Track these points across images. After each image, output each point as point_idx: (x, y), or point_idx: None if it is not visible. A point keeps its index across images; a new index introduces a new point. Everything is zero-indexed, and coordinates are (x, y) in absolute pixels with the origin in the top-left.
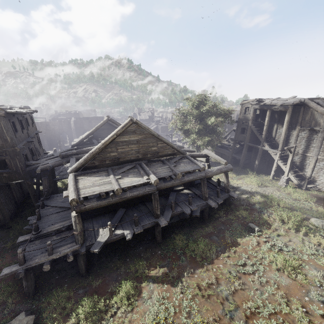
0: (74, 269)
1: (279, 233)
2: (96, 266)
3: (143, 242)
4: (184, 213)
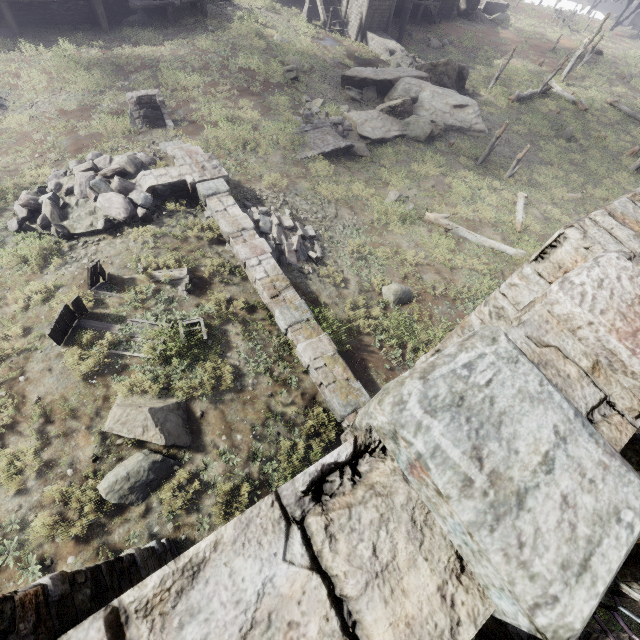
0: (5, 33)
1: (228, 33)
2: (31, 35)
3: (88, 31)
4: (135, 2)
